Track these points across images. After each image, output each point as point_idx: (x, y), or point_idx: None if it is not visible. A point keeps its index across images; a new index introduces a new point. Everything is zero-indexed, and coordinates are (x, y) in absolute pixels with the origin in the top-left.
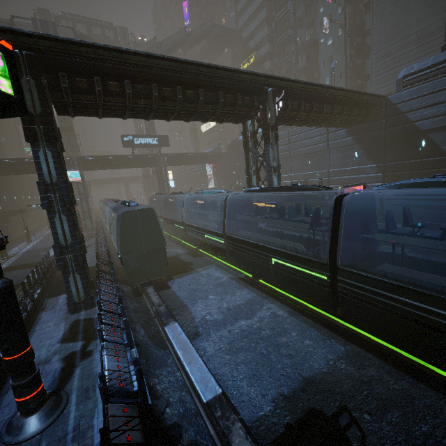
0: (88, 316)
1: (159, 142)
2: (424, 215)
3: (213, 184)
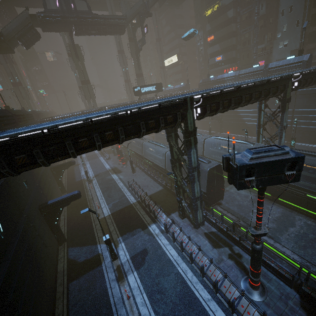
0: (209, 230)
1: (156, 88)
2: None
3: None
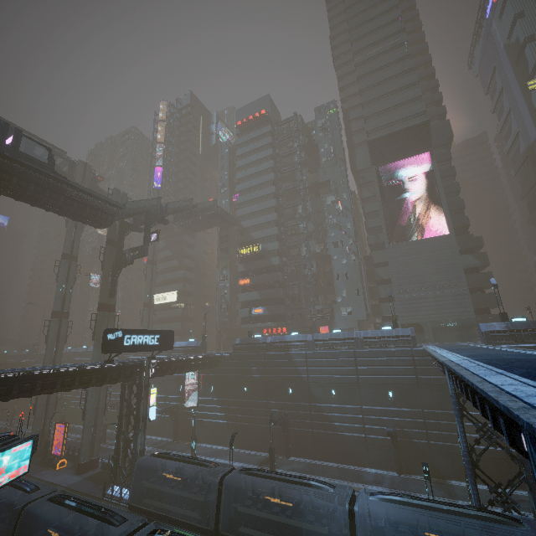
0: None
1: (161, 342)
2: None
3: (193, 398)
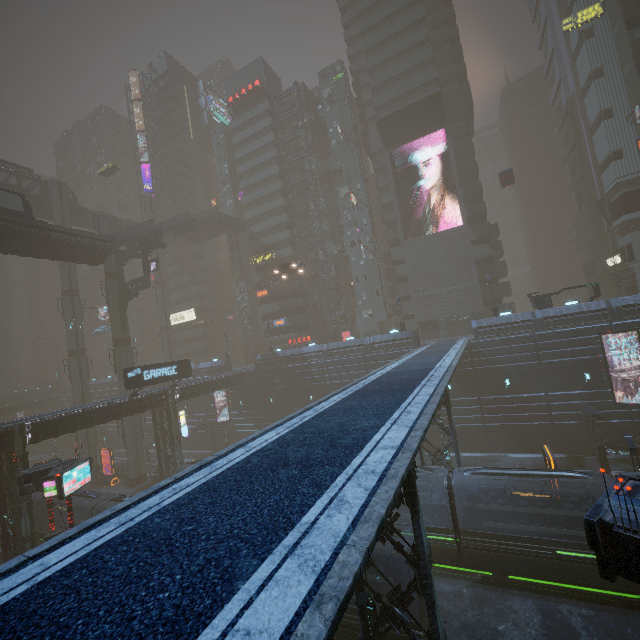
0: None
1: (179, 371)
2: (524, 443)
3: (225, 414)
